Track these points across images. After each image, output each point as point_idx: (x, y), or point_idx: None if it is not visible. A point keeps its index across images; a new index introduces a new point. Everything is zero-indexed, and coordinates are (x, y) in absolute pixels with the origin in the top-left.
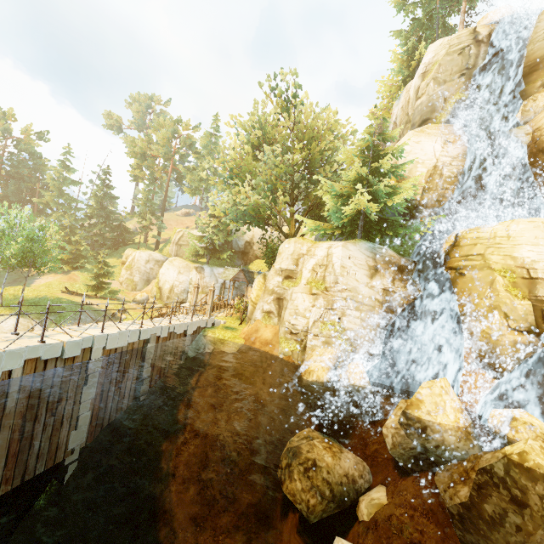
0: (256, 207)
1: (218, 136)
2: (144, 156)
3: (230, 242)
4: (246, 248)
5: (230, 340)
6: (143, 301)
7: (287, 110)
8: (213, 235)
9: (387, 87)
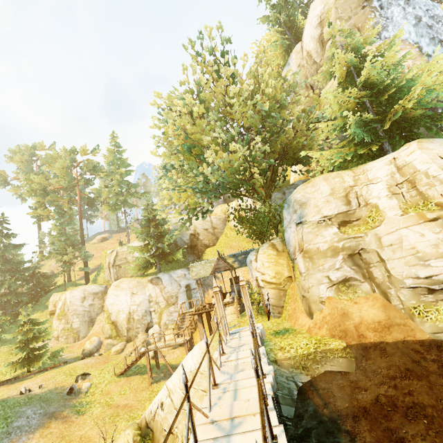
0: (237, 167)
1: (121, 151)
2: (45, 191)
3: (173, 242)
4: (192, 241)
5: (322, 349)
6: (95, 348)
7: (217, 72)
8: (182, 226)
9: (274, 58)
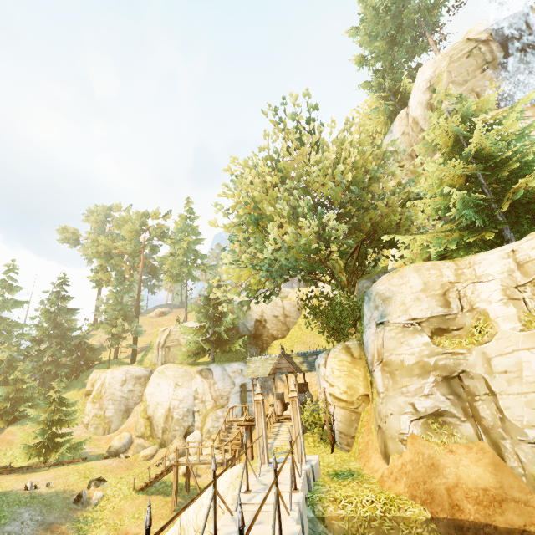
0: (309, 246)
1: (193, 217)
2: (110, 254)
3: (234, 327)
4: (257, 329)
5: (392, 514)
6: (123, 447)
7: (300, 139)
8: (238, 310)
9: (374, 125)
